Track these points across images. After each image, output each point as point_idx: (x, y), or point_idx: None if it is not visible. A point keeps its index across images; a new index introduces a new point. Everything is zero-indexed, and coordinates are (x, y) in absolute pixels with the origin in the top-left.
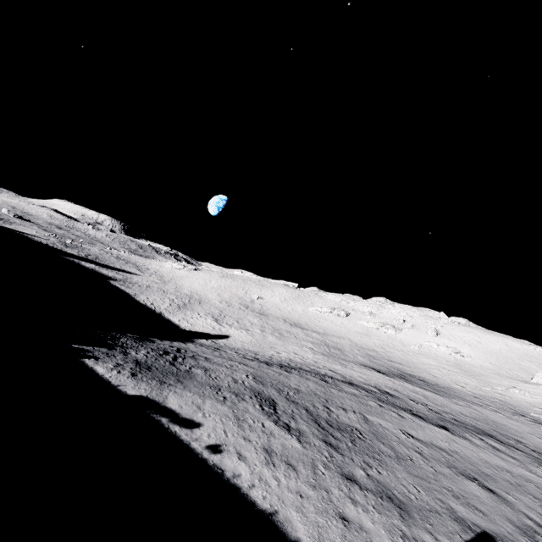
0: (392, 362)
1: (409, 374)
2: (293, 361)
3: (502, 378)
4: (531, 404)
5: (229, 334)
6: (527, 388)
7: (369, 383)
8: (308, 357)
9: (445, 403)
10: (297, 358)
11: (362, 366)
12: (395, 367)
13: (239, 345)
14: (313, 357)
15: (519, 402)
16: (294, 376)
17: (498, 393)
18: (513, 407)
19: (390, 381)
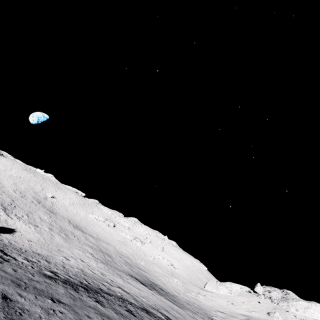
0: (140, 269)
1: (153, 283)
2: (86, 273)
3: (193, 286)
4: (210, 307)
5: (16, 227)
6: (204, 294)
7: (151, 304)
8: (94, 266)
9: (190, 319)
10: (86, 268)
11: (131, 276)
12: (144, 276)
13: (26, 244)
14: (97, 266)
15: (205, 306)
16: (112, 314)
17: (194, 298)
18: (205, 311)
19: (155, 296)
